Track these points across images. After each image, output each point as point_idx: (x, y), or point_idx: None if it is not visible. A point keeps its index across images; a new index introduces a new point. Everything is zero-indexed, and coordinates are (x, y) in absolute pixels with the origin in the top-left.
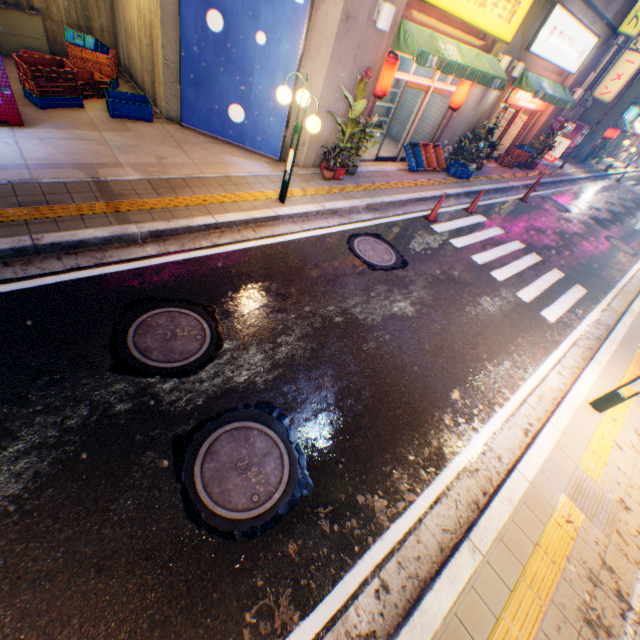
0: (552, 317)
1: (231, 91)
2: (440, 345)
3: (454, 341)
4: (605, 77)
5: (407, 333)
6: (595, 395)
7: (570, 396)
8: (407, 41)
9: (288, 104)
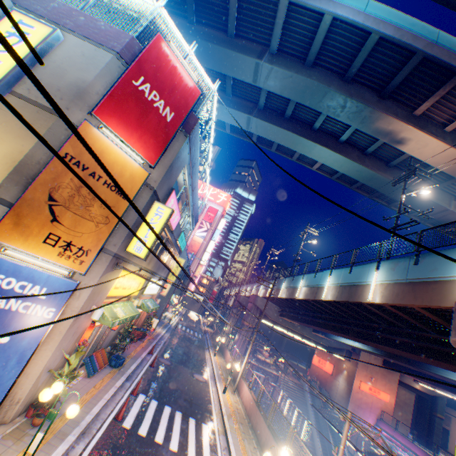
0: None
1: None
2: None
3: None
4: None
5: None
6: None
7: None
8: (105, 317)
9: (16, 376)
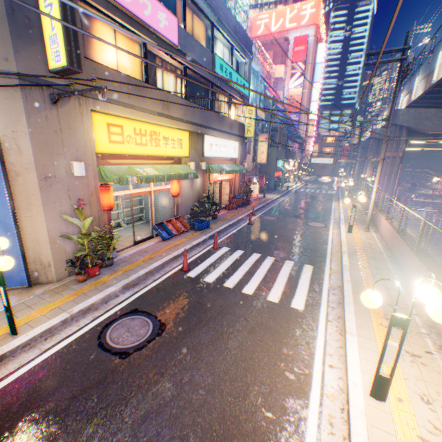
0: (301, 304)
1: None
2: (209, 421)
3: (224, 400)
4: (257, 154)
5: (166, 432)
6: (369, 376)
7: (352, 398)
8: (108, 175)
9: (18, 244)
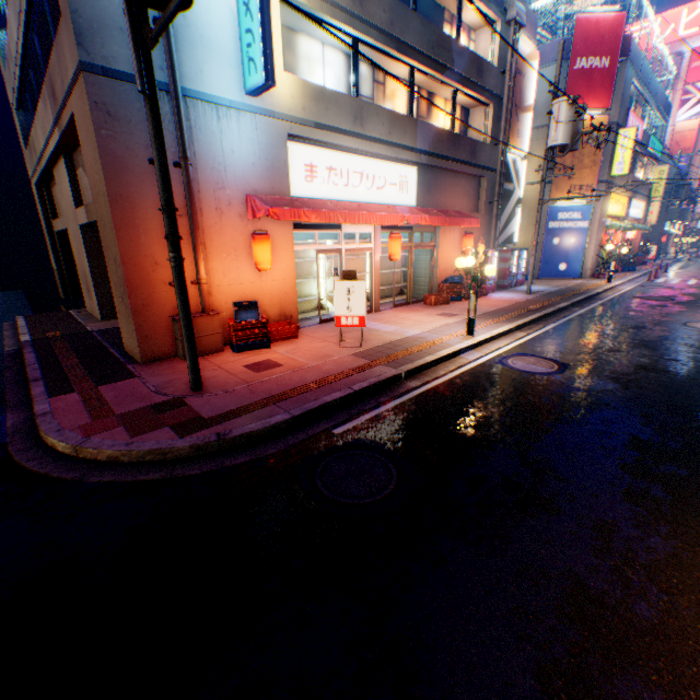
0: None
1: (559, 260)
2: None
3: None
4: None
5: None
6: None
7: None
8: (611, 226)
9: (582, 257)
